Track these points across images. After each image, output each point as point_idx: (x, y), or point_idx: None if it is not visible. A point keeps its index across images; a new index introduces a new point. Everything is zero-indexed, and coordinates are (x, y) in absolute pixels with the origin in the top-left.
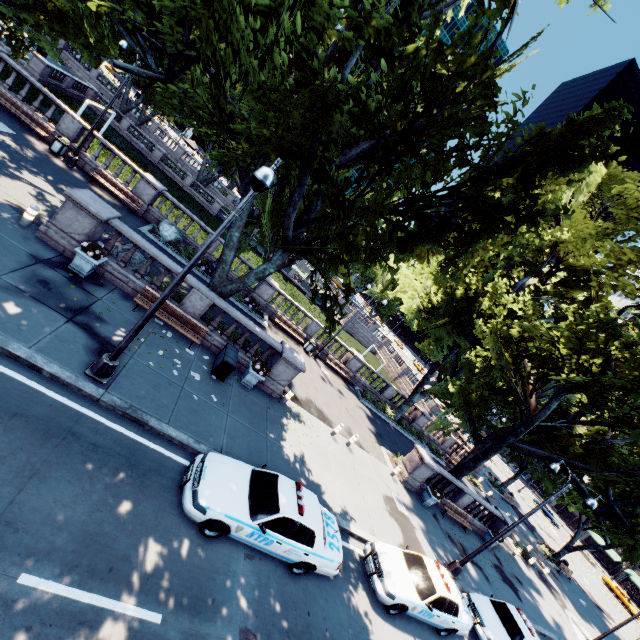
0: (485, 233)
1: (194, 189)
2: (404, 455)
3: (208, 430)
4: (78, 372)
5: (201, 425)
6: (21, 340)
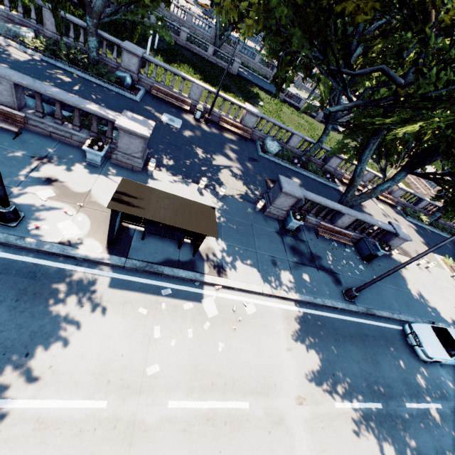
0: None
1: (216, 56)
2: (445, 252)
3: (389, 303)
4: (343, 300)
5: (385, 301)
6: (323, 296)
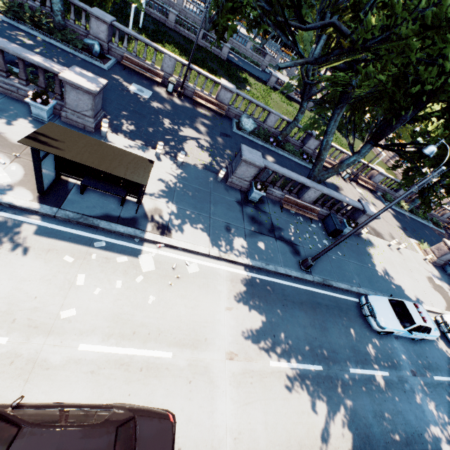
0: None
1: (205, 40)
2: (422, 238)
3: (349, 276)
4: (299, 270)
5: (346, 275)
6: (277, 263)
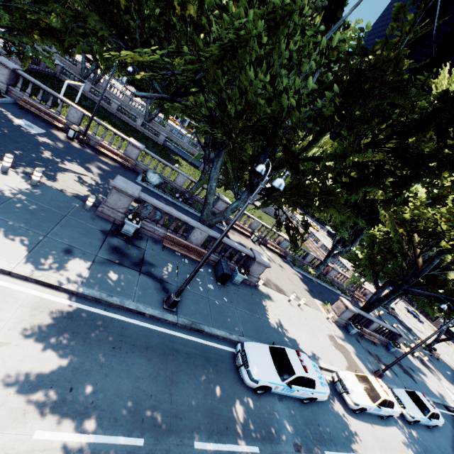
0: (412, 181)
1: (144, 127)
2: (328, 301)
3: (231, 323)
4: (160, 308)
5: (227, 321)
6: (127, 297)
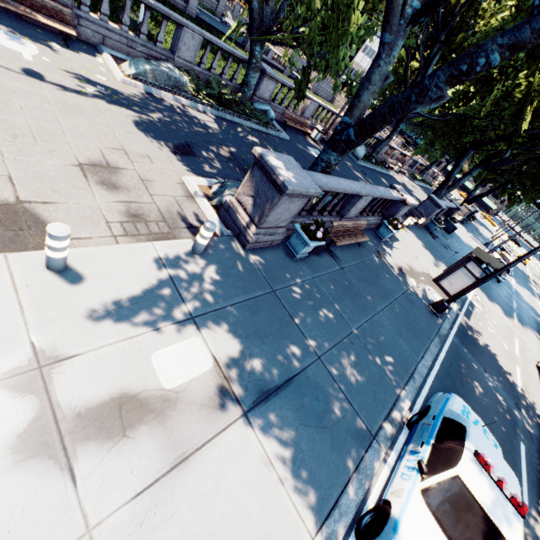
0: None
1: None
2: None
3: None
4: None
5: None
6: None
